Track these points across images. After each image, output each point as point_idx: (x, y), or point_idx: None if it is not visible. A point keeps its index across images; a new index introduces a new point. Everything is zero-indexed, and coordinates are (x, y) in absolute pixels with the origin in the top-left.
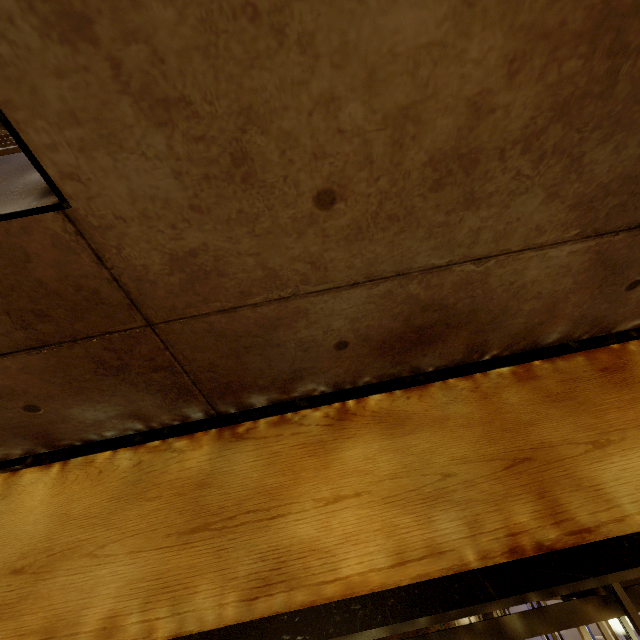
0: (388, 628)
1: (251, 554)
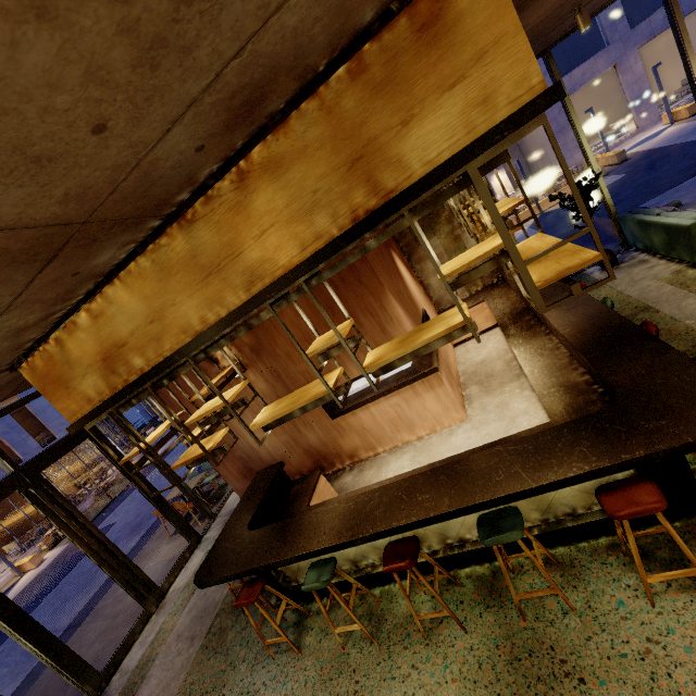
0: (309, 275)
1: (238, 275)
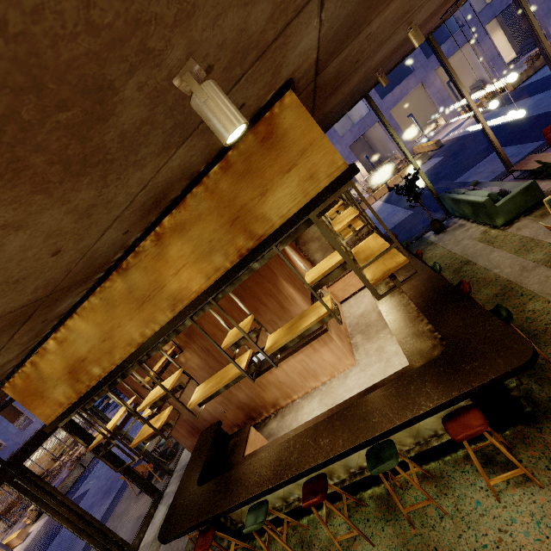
0: (215, 294)
1: (164, 301)
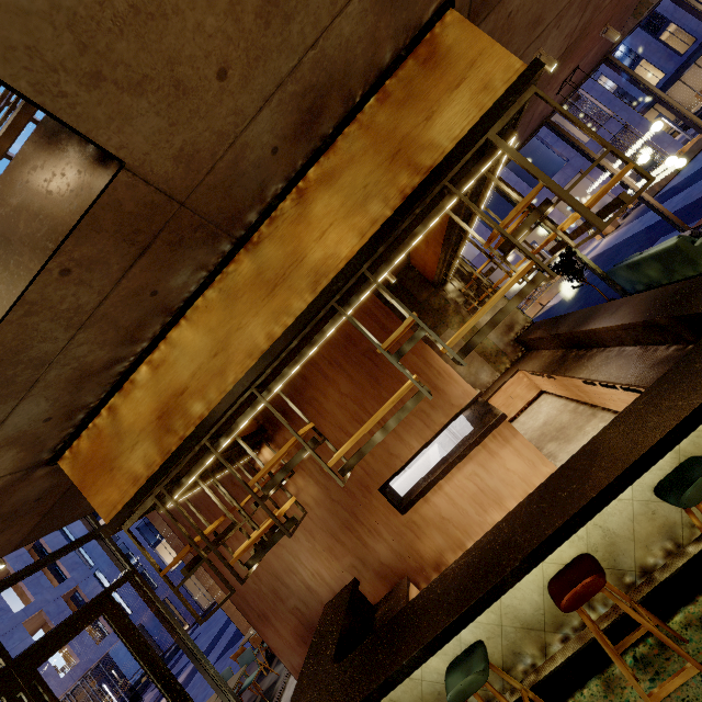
0: (370, 261)
1: (303, 279)
